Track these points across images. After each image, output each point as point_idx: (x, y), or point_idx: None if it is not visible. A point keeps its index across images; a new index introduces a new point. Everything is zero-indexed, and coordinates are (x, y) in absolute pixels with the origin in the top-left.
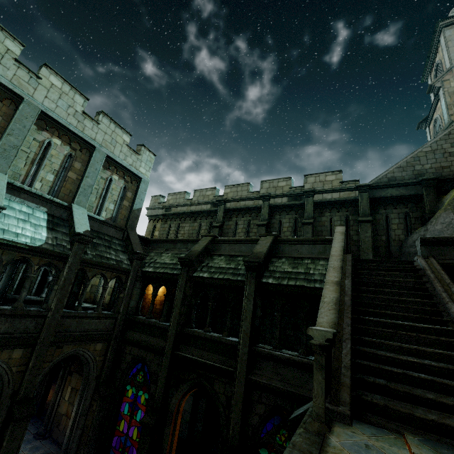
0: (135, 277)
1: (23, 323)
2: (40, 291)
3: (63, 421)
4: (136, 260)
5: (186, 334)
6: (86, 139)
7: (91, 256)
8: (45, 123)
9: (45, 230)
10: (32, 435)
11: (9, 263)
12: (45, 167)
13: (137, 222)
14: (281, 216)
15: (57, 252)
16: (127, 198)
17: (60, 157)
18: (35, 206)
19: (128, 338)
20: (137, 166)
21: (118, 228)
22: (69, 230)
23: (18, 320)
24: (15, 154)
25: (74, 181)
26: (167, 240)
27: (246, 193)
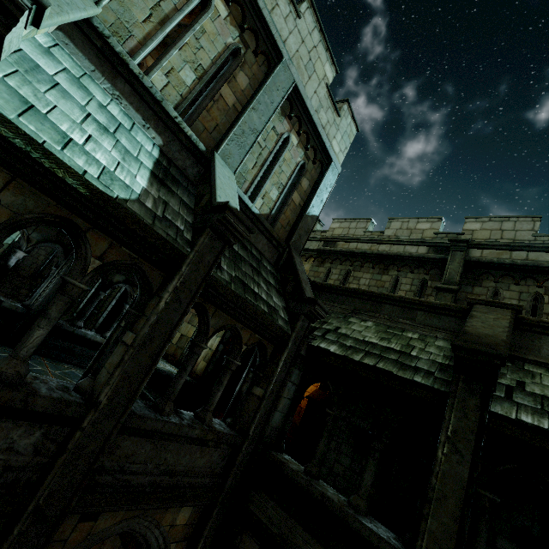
0: (292, 354)
1: None
2: (108, 323)
3: None
4: (303, 317)
5: None
6: (272, 31)
7: (226, 278)
8: None
9: (145, 174)
10: None
11: (20, 225)
12: (183, 46)
13: (305, 240)
14: None
15: (157, 239)
16: (299, 190)
17: (217, 45)
18: (140, 124)
19: (255, 517)
20: (330, 134)
21: (275, 240)
22: (194, 202)
23: None
24: None
25: (226, 110)
26: (358, 291)
27: (529, 235)
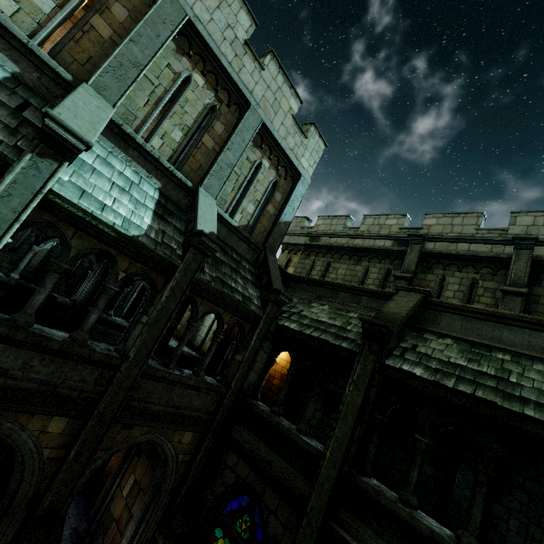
0: (264, 331)
1: (77, 372)
2: (132, 312)
3: (111, 531)
4: (272, 304)
5: (356, 488)
6: (241, 87)
7: (208, 278)
8: (189, 44)
9: (149, 214)
10: (70, 529)
11: (81, 256)
12: (172, 115)
13: (280, 242)
14: None
15: (159, 257)
16: (273, 202)
17: (197, 107)
18: (145, 176)
19: (235, 439)
20: (298, 154)
21: (253, 244)
22: (185, 226)
23: (72, 365)
24: (134, 77)
25: (208, 152)
26: (322, 281)
27: (473, 229)
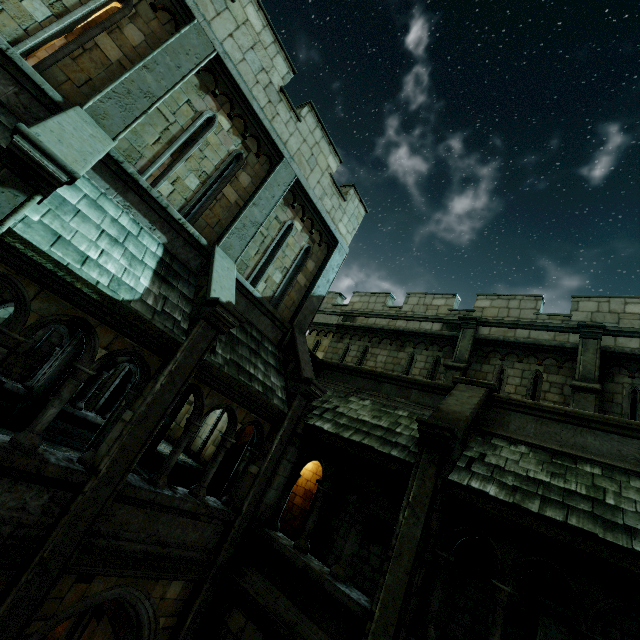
0: (289, 432)
1: (16, 495)
2: (110, 404)
3: None
4: (300, 397)
5: None
6: (273, 137)
7: (221, 361)
8: (215, 82)
9: (148, 274)
10: None
11: (43, 324)
12: (189, 158)
13: (311, 320)
14: (636, 381)
15: (156, 331)
16: (305, 271)
17: (220, 153)
18: (147, 227)
19: (244, 590)
20: (335, 218)
21: (278, 321)
22: (194, 293)
23: (8, 484)
24: (144, 108)
25: (229, 206)
26: (362, 370)
27: (532, 314)
